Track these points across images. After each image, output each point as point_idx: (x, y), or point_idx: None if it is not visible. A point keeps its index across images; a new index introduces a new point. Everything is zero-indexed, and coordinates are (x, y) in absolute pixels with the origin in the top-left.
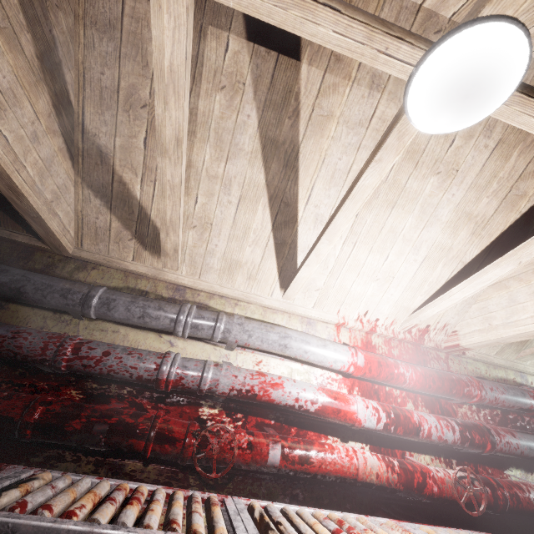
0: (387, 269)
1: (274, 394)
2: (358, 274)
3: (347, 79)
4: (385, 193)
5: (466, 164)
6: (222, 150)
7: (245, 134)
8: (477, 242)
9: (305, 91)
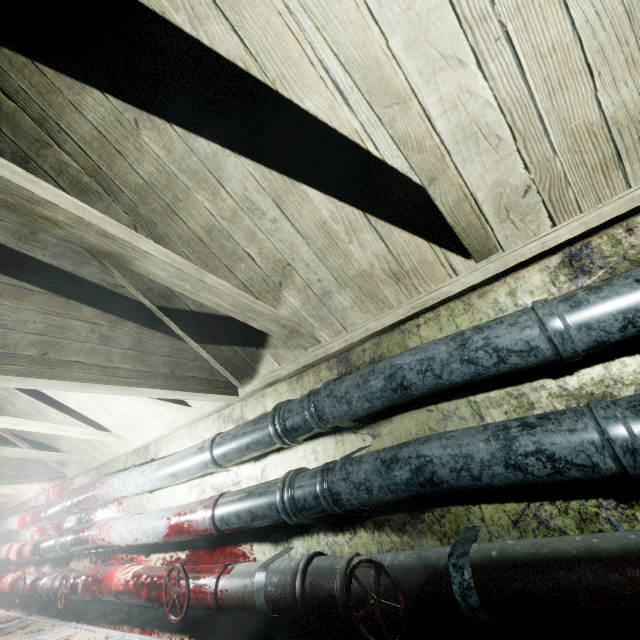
0: None
1: None
2: None
3: None
4: None
5: None
6: None
7: None
8: None
9: None
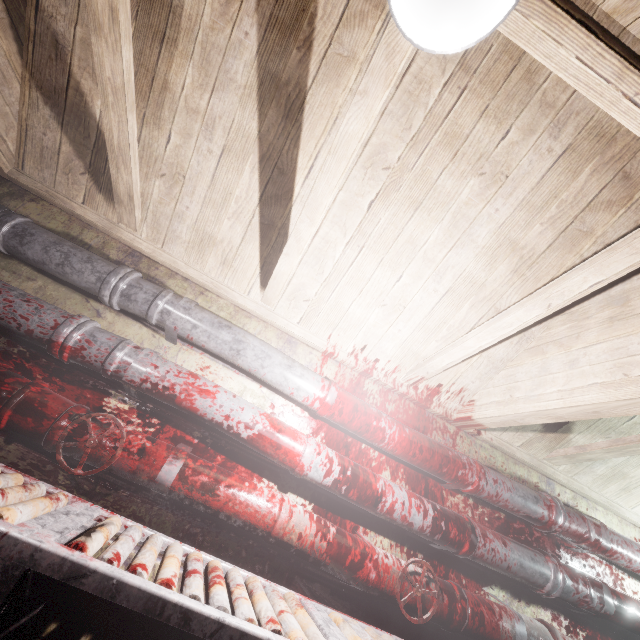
0: (398, 294)
1: (199, 401)
2: (360, 292)
3: (380, 9)
4: (408, 186)
5: (520, 170)
6: (208, 75)
7: (240, 59)
8: (519, 285)
9: (324, 14)
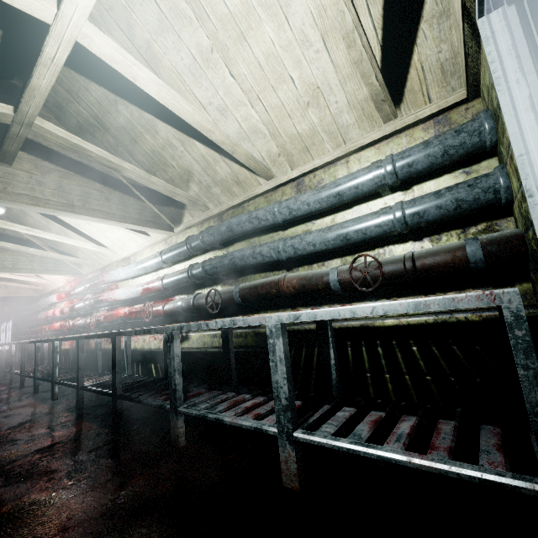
0: None
1: (48, 315)
2: None
3: None
4: None
5: None
6: None
7: None
8: None
9: None
